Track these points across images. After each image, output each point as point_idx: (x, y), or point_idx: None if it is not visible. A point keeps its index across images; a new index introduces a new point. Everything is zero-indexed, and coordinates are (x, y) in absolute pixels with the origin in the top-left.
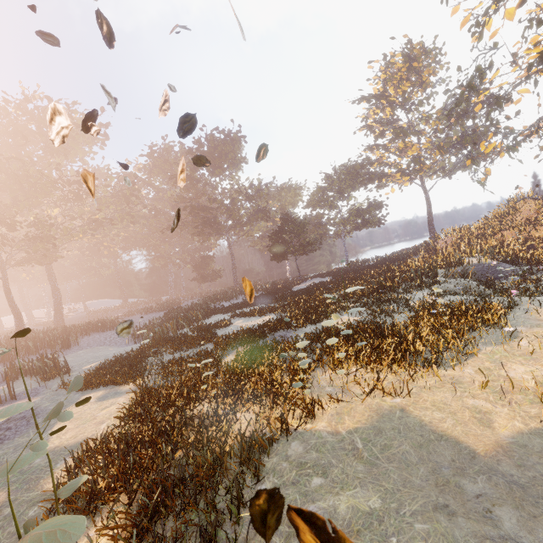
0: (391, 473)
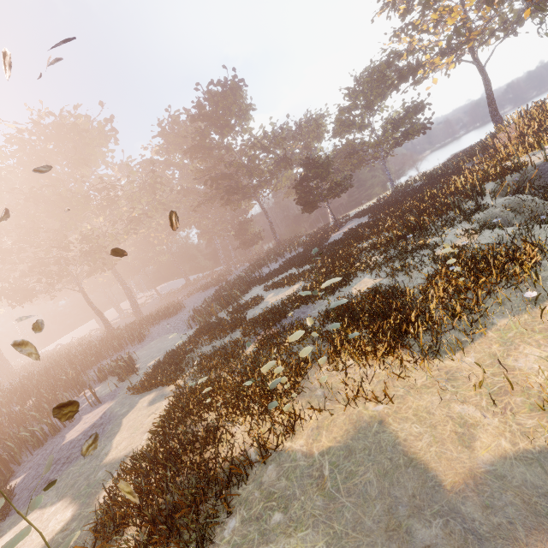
0: (346, 510)
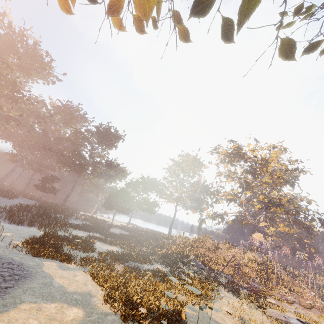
0: None
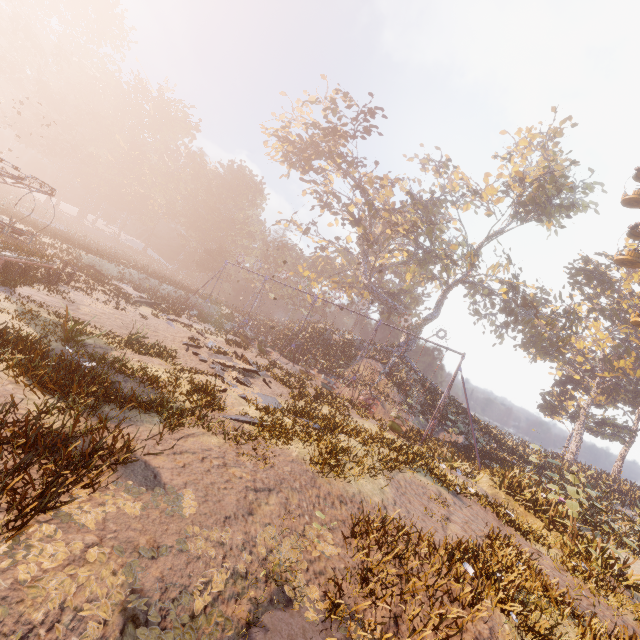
0: None
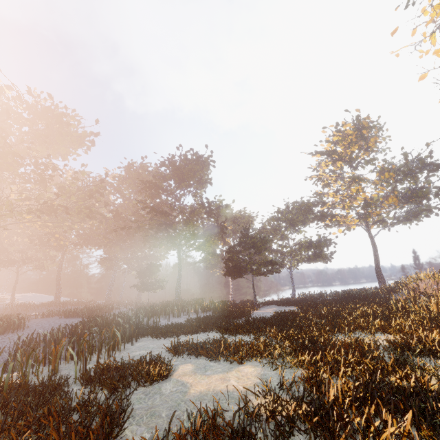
0: None
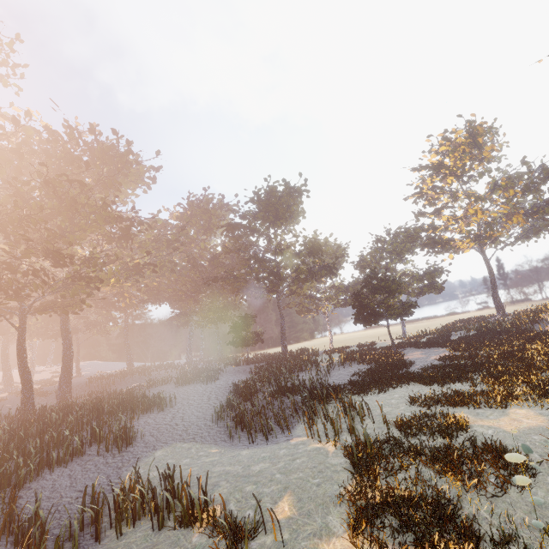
0: None
